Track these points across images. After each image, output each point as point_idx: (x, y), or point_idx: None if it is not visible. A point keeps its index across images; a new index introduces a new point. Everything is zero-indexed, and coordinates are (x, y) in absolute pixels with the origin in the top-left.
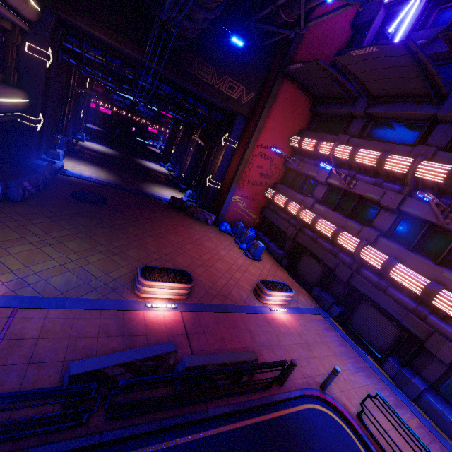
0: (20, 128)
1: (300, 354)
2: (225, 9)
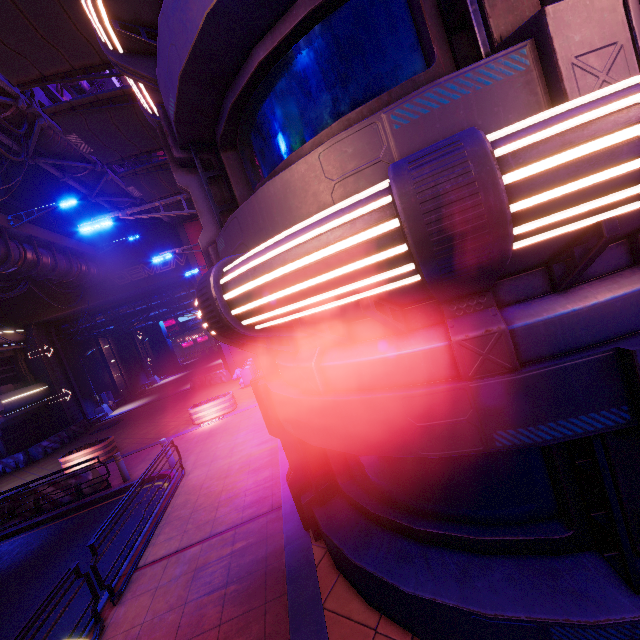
0: (53, 408)
1: (185, 449)
2: (121, 226)
